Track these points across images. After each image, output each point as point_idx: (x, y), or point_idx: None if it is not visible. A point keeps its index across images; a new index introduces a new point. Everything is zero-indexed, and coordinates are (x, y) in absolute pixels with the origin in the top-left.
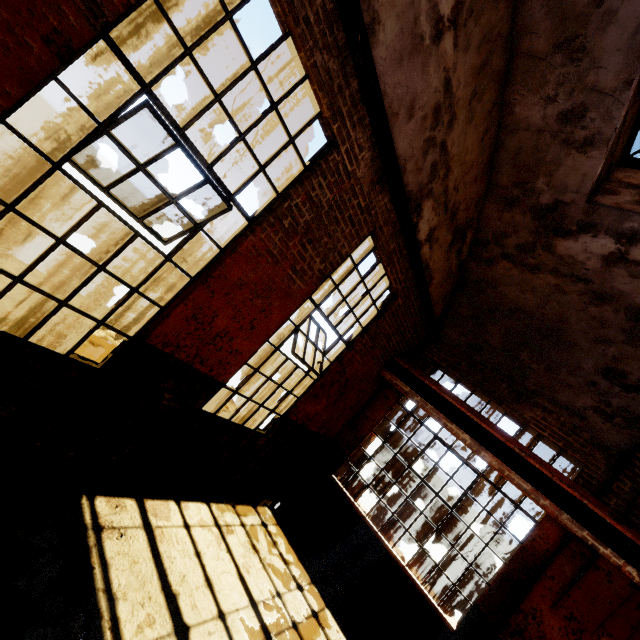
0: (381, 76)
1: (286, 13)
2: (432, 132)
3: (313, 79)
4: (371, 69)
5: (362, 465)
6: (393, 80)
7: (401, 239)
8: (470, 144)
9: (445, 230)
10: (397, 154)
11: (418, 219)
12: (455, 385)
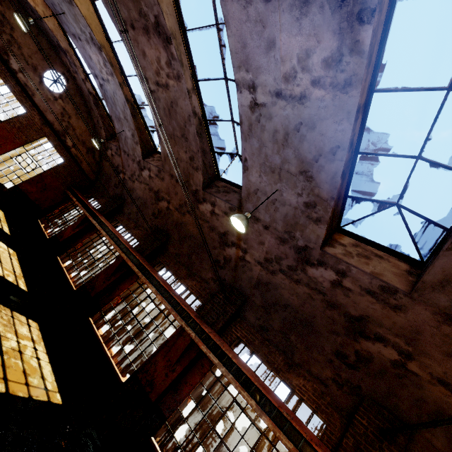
0: (39, 103)
1: (9, 89)
2: (62, 118)
3: (17, 100)
4: (33, 101)
5: (50, 216)
6: (43, 104)
7: (59, 142)
8: (82, 125)
9: (82, 147)
10: (50, 120)
11: (66, 139)
12: (89, 196)
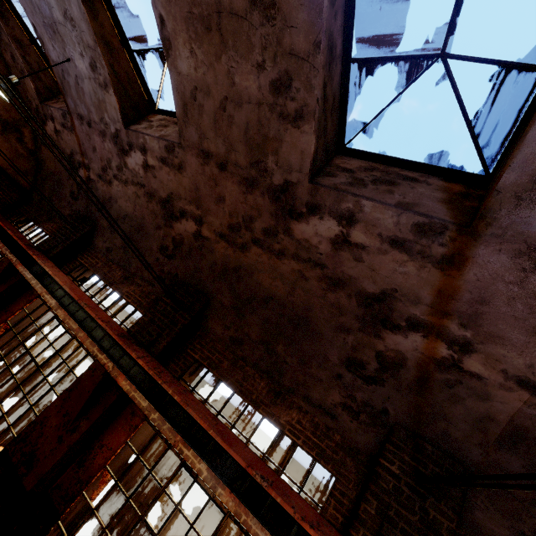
0: None
1: None
2: None
3: None
4: None
5: None
6: None
7: None
8: None
9: None
10: None
11: None
12: (22, 220)
